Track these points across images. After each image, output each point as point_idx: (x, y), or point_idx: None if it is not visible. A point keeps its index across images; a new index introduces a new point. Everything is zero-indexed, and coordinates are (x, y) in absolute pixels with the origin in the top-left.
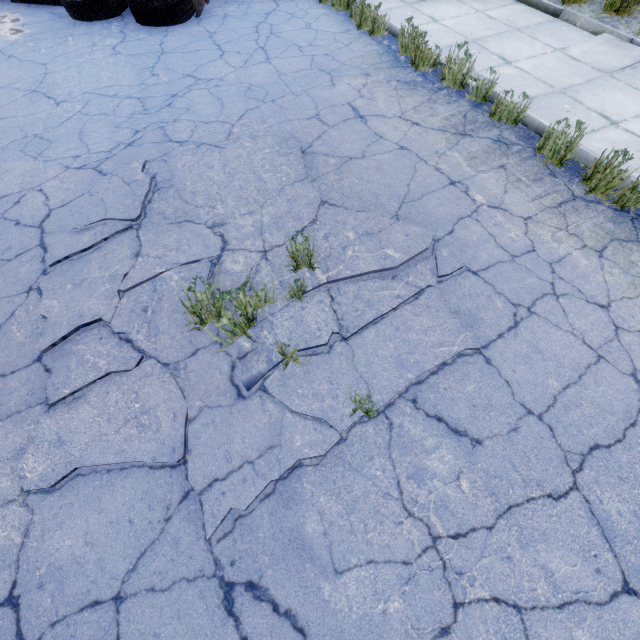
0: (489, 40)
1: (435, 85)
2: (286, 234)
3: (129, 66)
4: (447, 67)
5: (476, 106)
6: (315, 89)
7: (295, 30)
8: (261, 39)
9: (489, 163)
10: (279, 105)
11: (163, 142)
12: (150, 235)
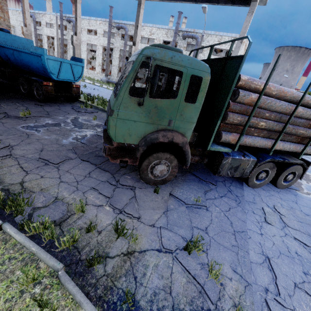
0: None
1: None
2: None
3: None
4: None
5: None
6: None
7: None
8: None
9: None
10: None
11: None
12: None
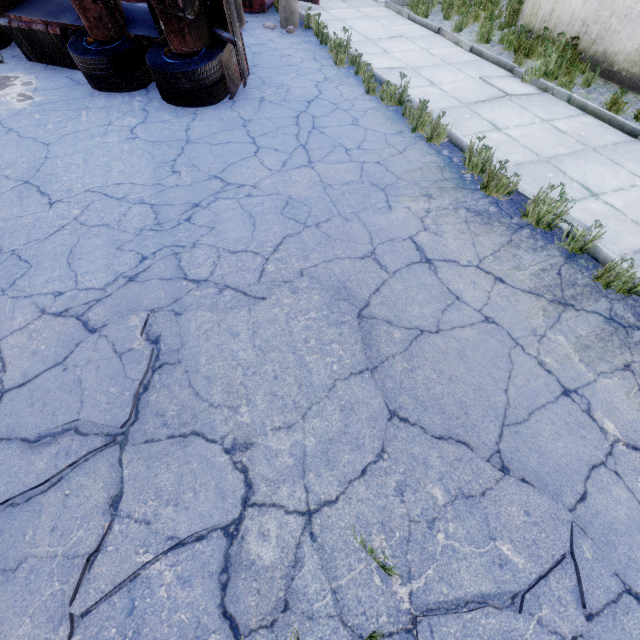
0: (564, 160)
1: (513, 220)
2: (340, 477)
3: (146, 157)
4: (532, 204)
5: (570, 258)
6: (368, 212)
7: (341, 126)
8: (302, 134)
9: (609, 359)
10: (325, 233)
11: (175, 279)
12: (138, 464)
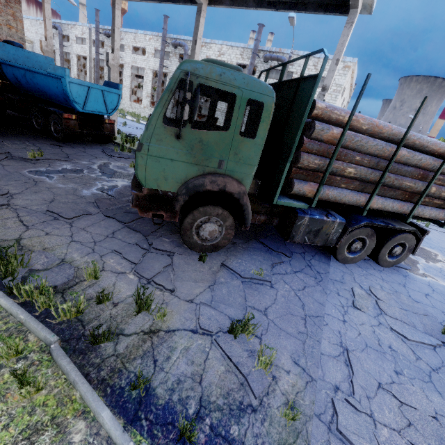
0: None
1: None
2: None
3: None
4: None
5: None
6: None
7: None
8: None
9: None
10: None
11: None
12: None
